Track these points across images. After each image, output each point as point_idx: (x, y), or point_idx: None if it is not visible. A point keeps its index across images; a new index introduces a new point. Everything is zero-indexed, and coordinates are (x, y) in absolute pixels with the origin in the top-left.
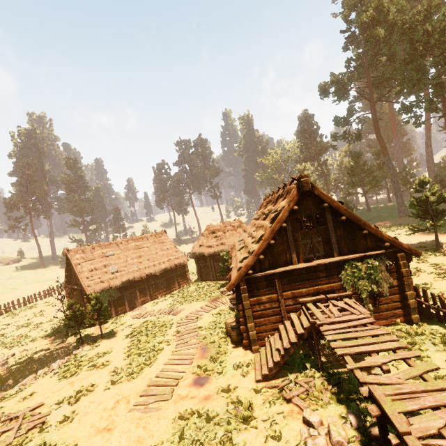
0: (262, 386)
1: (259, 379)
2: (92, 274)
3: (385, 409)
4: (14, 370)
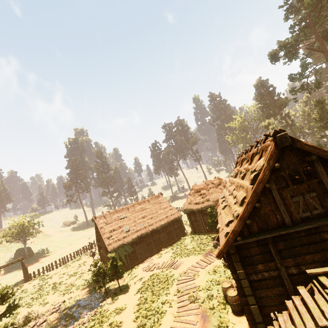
0: None
1: None
2: (111, 234)
3: None
4: (63, 316)
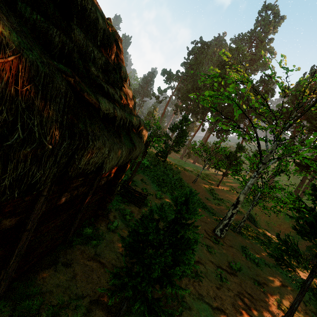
0: None
1: None
2: None
3: None
4: None
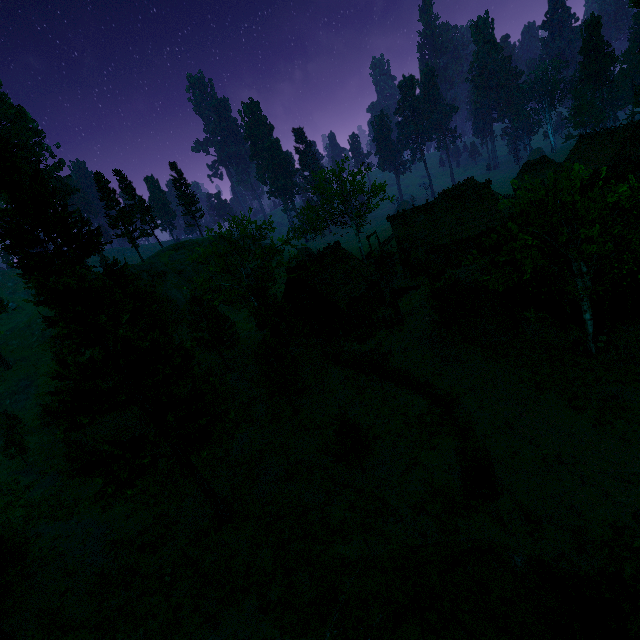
0: None
1: None
2: None
3: None
4: None
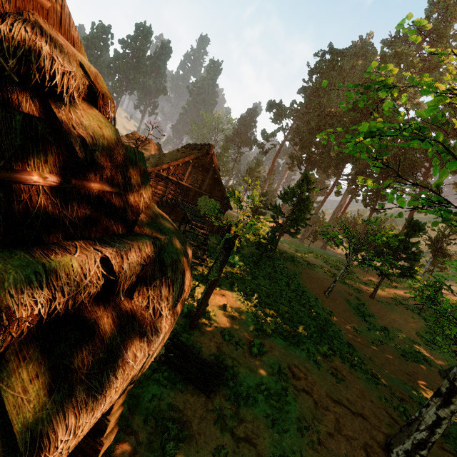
0: None
1: None
2: None
3: (186, 212)
4: None
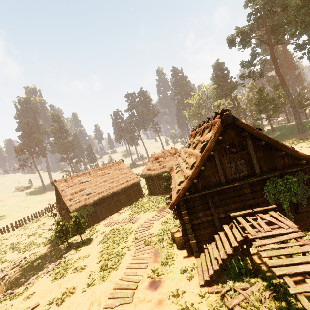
0: (205, 291)
1: (202, 284)
2: (73, 196)
3: None
4: (25, 269)
